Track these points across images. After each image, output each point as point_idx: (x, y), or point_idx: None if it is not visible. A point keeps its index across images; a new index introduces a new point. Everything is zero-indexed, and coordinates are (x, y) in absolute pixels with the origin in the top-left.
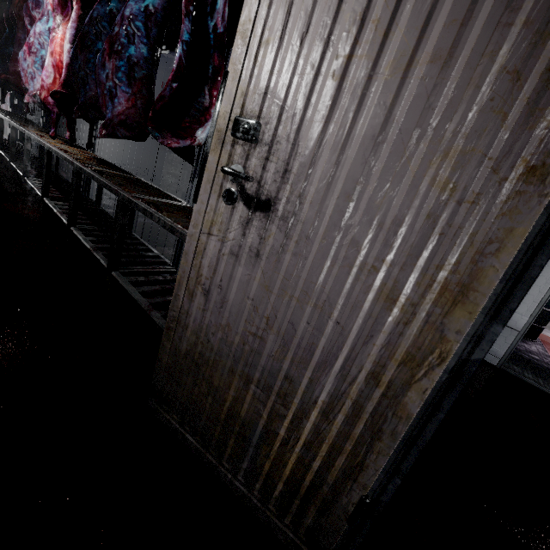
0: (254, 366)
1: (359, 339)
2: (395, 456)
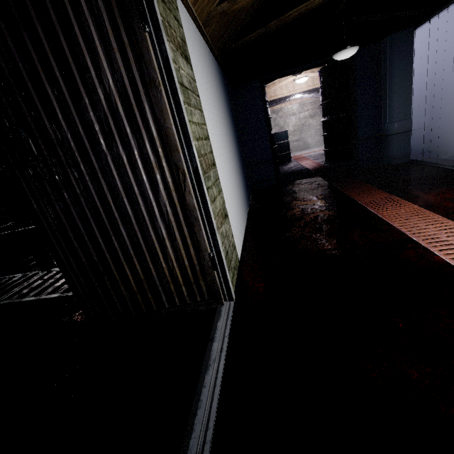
0: (127, 249)
1: (155, 194)
2: (206, 228)
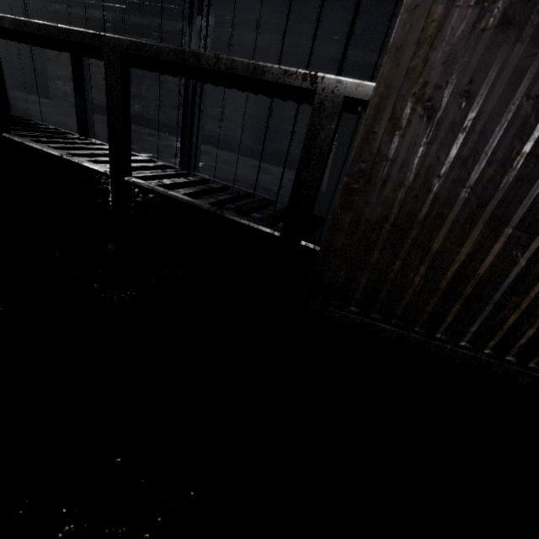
0: (518, 202)
1: None
2: None
